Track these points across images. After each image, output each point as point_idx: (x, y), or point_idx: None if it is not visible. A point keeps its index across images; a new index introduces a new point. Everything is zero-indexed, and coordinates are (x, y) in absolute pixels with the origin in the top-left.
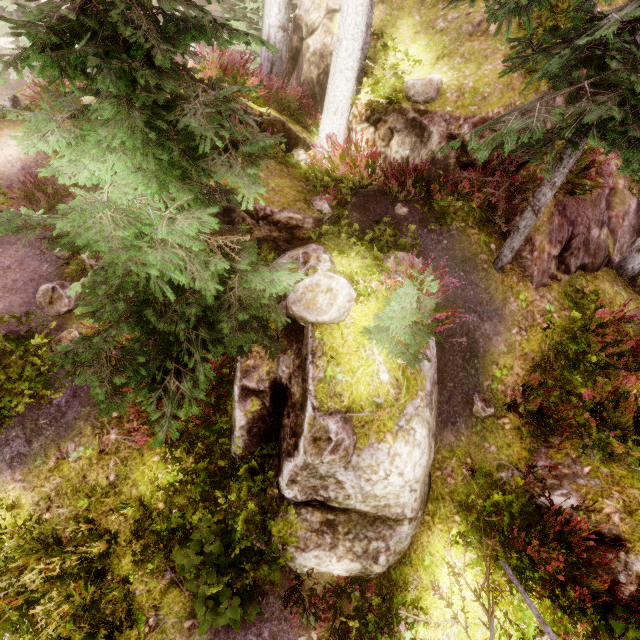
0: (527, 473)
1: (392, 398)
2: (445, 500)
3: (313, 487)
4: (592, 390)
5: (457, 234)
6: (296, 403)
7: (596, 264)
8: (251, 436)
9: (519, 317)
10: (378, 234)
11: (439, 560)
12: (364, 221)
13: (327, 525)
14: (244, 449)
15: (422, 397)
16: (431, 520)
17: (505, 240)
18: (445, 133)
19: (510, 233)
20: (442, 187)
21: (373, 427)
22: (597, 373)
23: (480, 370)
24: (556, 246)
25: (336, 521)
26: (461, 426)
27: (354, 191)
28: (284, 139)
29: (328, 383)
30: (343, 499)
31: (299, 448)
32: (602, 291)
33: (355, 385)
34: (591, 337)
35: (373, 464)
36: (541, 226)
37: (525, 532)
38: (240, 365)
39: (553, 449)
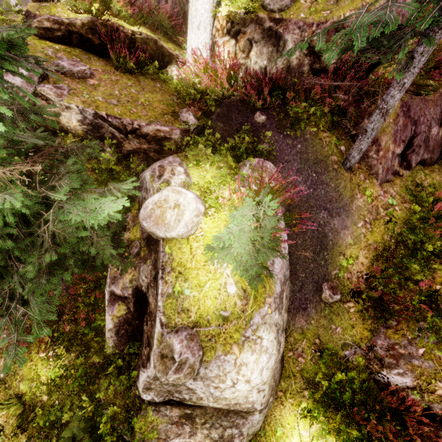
0: (368, 350)
1: (239, 310)
2: (296, 377)
3: (168, 391)
4: (427, 275)
5: (310, 138)
6: (152, 313)
7: (434, 159)
8: (119, 337)
9: (364, 212)
10: (238, 142)
11: (289, 431)
12: (227, 130)
13: (185, 418)
14: (114, 347)
15: (270, 303)
16: (283, 395)
17: (354, 141)
18: (299, 40)
19: (358, 135)
20: (297, 94)
21: (220, 340)
22: (432, 259)
23: (329, 261)
24: (400, 145)
25: (193, 414)
26: (311, 311)
27: (218, 102)
28: (34, 29)
29: (176, 298)
30: (197, 400)
31: (150, 361)
32: (438, 183)
33: (202, 300)
34: (429, 229)
35: (220, 374)
36: (387, 127)
37: (365, 412)
38: (110, 271)
39: (391, 329)
